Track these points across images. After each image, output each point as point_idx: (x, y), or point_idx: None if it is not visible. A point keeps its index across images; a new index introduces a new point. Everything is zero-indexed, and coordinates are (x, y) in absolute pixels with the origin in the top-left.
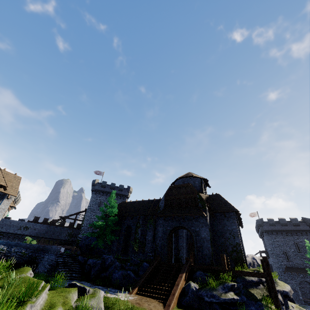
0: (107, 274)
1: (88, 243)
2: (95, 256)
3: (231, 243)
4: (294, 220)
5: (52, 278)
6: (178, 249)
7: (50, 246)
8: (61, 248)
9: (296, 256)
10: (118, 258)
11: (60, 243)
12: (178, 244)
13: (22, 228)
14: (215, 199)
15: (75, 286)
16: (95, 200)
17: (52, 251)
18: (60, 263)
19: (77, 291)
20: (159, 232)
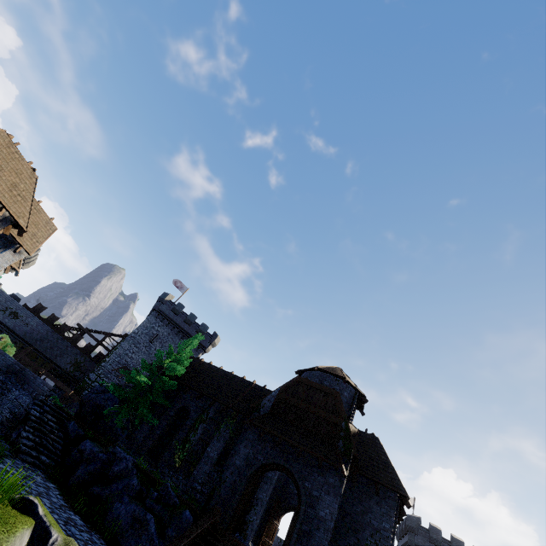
0: (105, 494)
1: (101, 404)
2: (99, 439)
3: None
4: None
5: (0, 444)
6: (252, 503)
7: (33, 375)
8: (50, 381)
9: None
10: (140, 469)
11: (52, 370)
12: (257, 492)
13: (7, 311)
14: (368, 445)
15: (31, 513)
16: (149, 327)
17: (31, 387)
18: (32, 419)
19: (29, 532)
20: (238, 455)
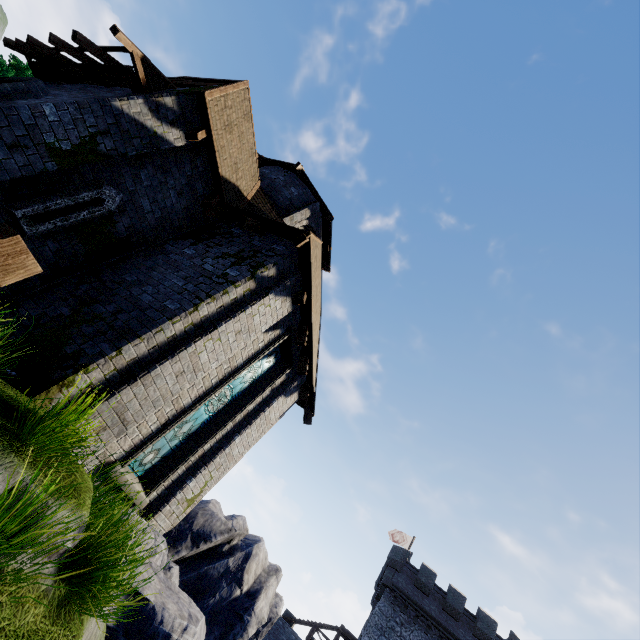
0: None
1: None
2: None
3: (140, 298)
4: (486, 622)
5: None
6: None
7: None
8: None
9: None
10: None
11: None
12: None
13: None
14: None
15: None
16: None
17: None
18: None
19: None
20: None
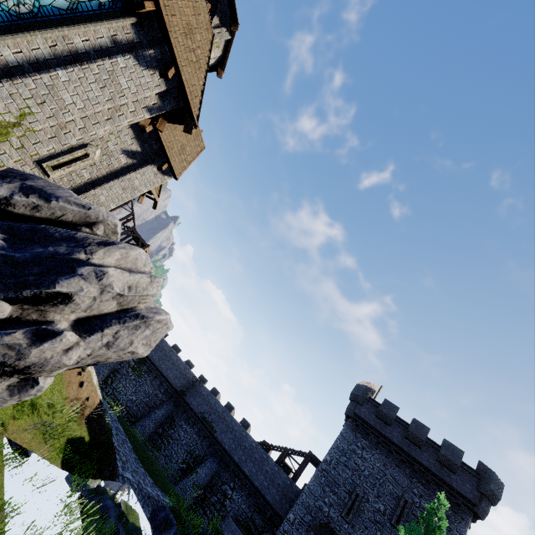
0: None
1: None
2: None
3: None
4: (450, 450)
5: None
6: None
7: None
8: None
9: (375, 528)
10: None
11: None
12: None
13: None
14: None
15: None
16: None
17: None
18: None
19: None
20: None
